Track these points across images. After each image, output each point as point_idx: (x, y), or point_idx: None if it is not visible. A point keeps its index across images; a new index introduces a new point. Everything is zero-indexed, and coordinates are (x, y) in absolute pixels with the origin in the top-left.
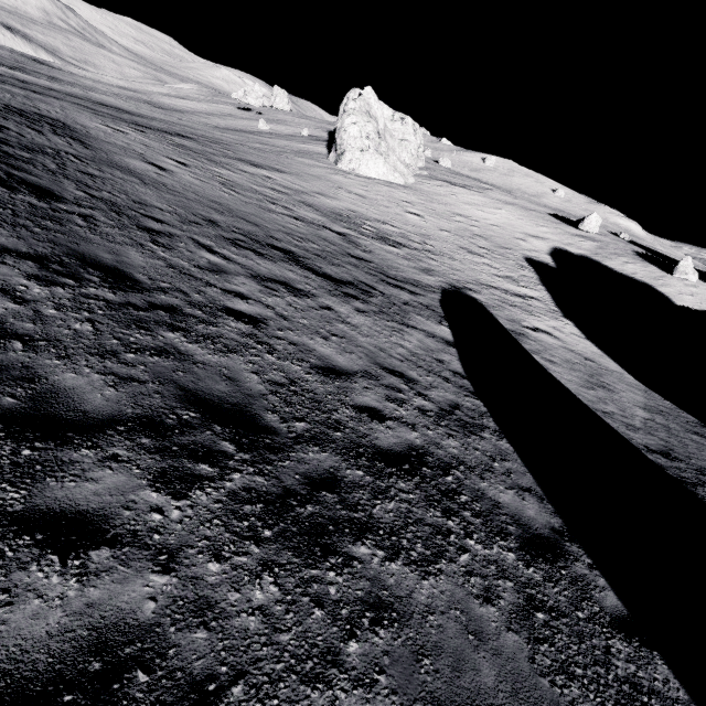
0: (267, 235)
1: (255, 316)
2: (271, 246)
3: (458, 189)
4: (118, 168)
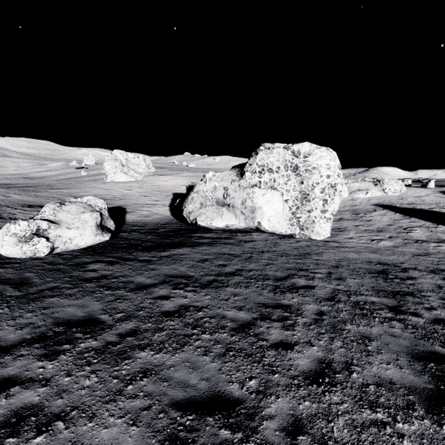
0: (39, 204)
1: (15, 213)
2: (38, 206)
3: (162, 176)
4: None
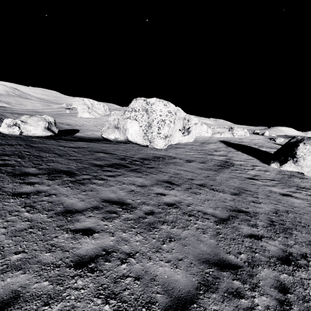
0: None
1: None
2: None
3: None
4: (8, 117)
